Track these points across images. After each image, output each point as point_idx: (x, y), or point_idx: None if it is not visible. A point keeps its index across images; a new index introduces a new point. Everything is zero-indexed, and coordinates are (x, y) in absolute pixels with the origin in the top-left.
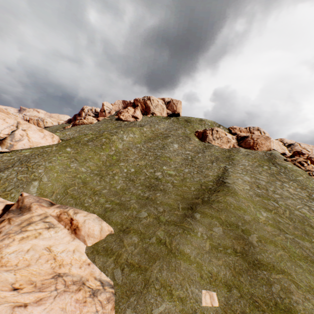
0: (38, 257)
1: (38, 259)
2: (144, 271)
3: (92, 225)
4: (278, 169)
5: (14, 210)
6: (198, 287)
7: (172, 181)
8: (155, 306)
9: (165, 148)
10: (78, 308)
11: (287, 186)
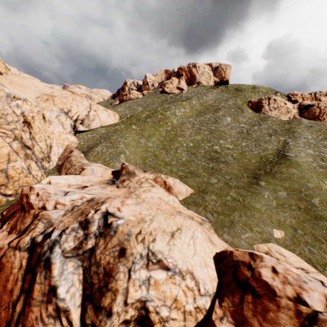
0: (160, 202)
1: (160, 203)
2: (228, 216)
3: (180, 186)
4: None
5: (125, 174)
6: (270, 227)
7: (231, 154)
8: (242, 234)
9: (218, 122)
10: (200, 227)
11: None
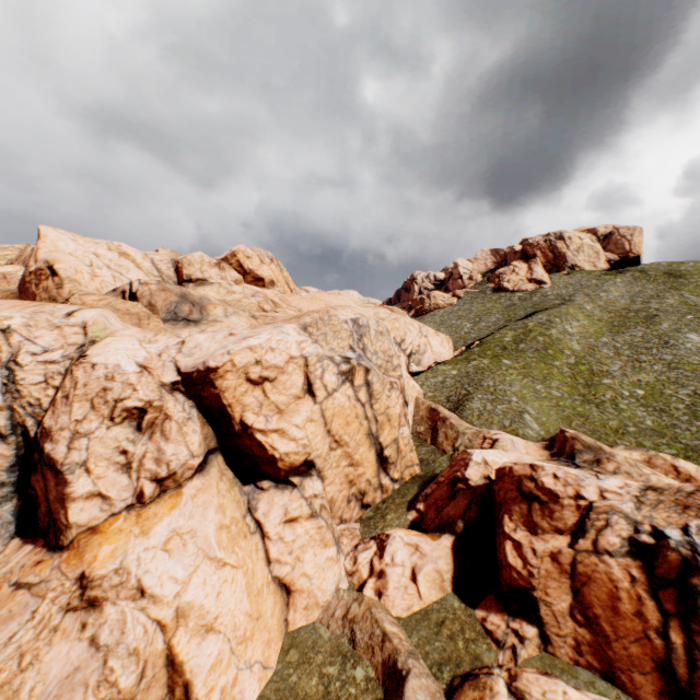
0: None
1: None
2: None
3: None
4: None
5: (583, 450)
6: None
7: None
8: None
9: (673, 344)
10: None
11: None
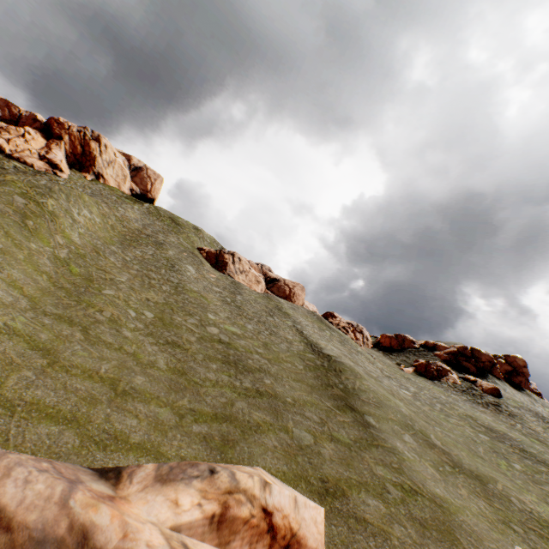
0: None
1: None
2: None
3: (314, 507)
4: (338, 335)
5: None
6: (511, 548)
7: (254, 349)
8: None
9: (179, 270)
10: None
11: (363, 360)
